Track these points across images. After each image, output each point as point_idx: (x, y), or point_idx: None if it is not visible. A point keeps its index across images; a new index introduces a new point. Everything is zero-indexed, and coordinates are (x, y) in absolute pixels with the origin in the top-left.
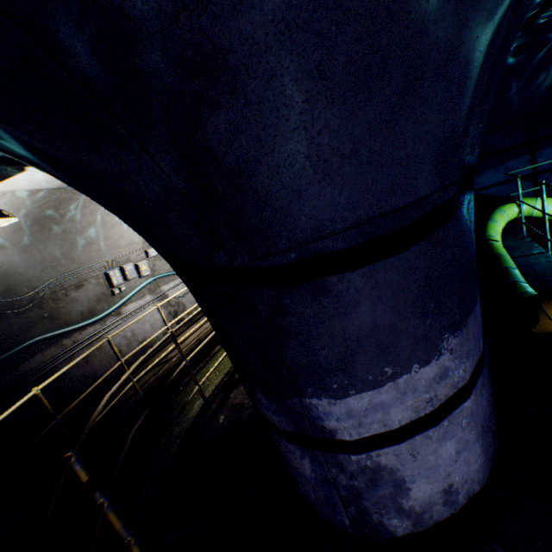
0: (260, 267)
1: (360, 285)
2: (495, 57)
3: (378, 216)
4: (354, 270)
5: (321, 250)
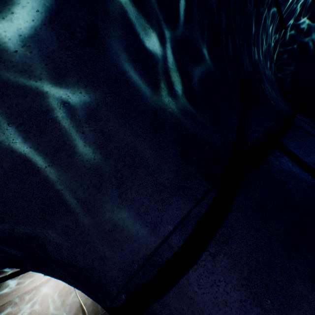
0: (117, 306)
1: (177, 305)
2: (177, 124)
3: (157, 248)
4: (166, 293)
5: (136, 286)
